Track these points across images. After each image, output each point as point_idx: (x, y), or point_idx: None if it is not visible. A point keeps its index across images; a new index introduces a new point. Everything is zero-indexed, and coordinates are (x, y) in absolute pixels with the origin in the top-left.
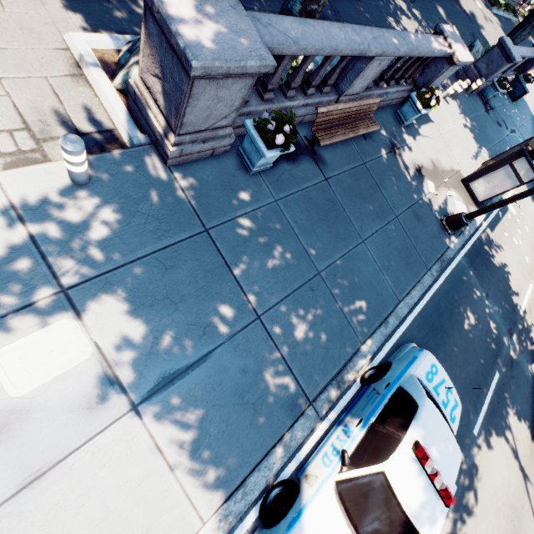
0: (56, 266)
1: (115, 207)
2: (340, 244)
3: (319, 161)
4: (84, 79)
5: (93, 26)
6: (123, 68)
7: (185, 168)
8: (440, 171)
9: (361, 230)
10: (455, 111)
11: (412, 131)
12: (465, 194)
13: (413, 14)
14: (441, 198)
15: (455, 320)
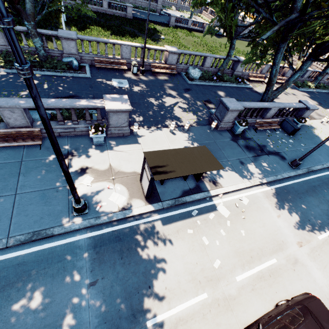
0: None
1: None
2: None
3: None
4: None
5: None
6: None
7: None
8: (116, 171)
9: None
10: (180, 138)
11: (104, 147)
12: (138, 190)
13: (182, 96)
14: (94, 189)
15: (5, 294)
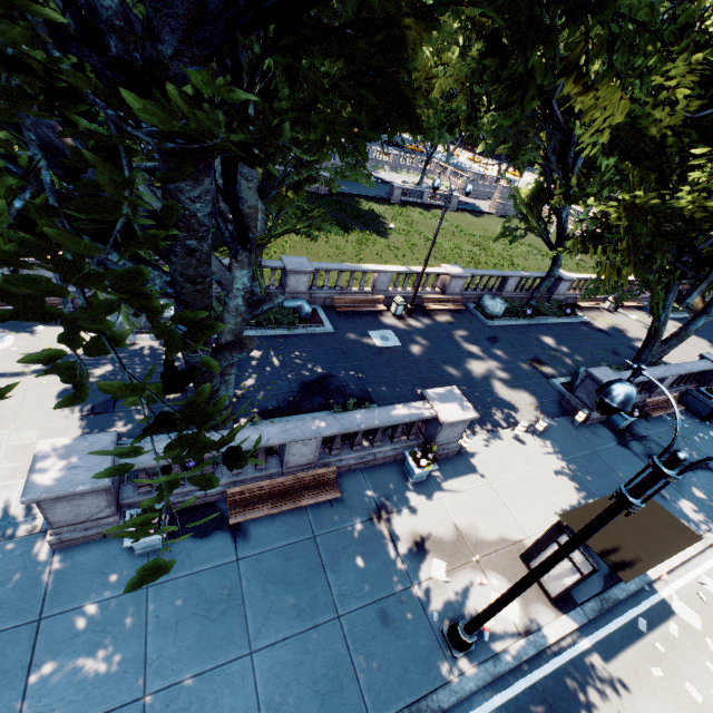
0: None
1: None
2: (206, 654)
3: (242, 536)
4: None
5: None
6: None
7: (70, 550)
8: (472, 542)
9: (257, 634)
10: (537, 452)
11: (429, 488)
12: None
13: (491, 354)
14: (458, 588)
15: None
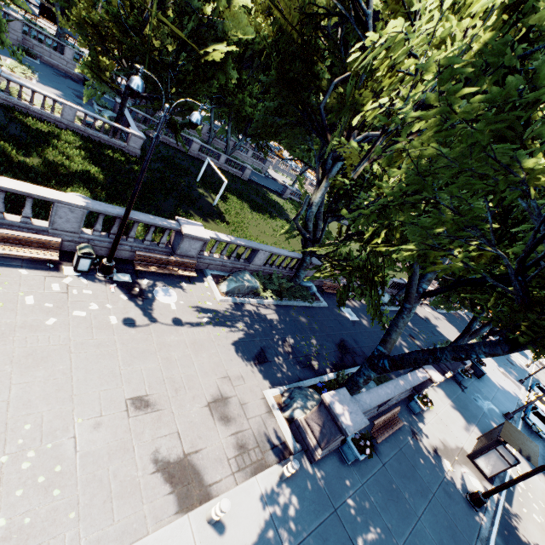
0: (282, 536)
1: (296, 494)
2: (406, 521)
3: (376, 450)
4: (272, 413)
5: (271, 382)
6: (287, 406)
7: (318, 464)
8: (450, 449)
9: (415, 508)
10: (441, 395)
11: (420, 417)
12: (475, 469)
13: None
14: (459, 475)
15: None
